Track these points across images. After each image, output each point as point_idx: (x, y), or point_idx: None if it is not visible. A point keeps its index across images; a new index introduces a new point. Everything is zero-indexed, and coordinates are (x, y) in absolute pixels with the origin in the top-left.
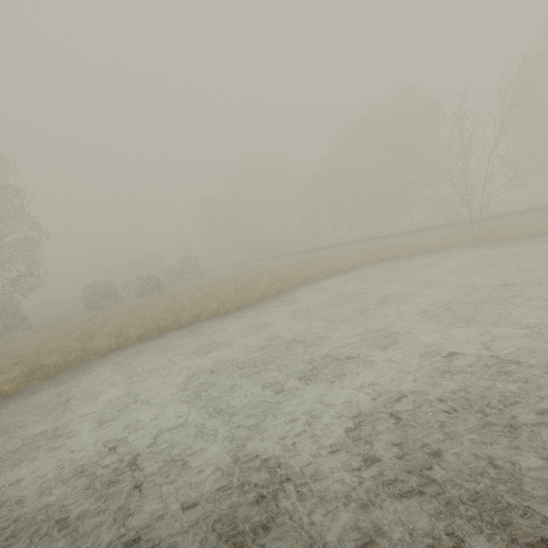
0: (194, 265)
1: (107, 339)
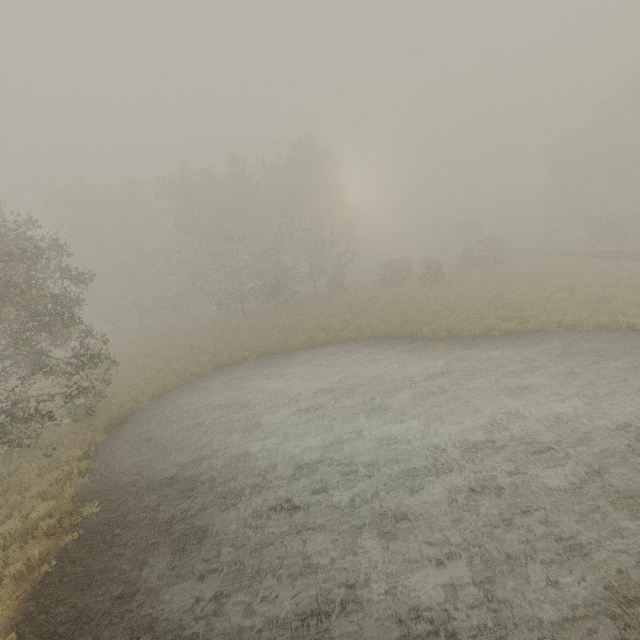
0: (494, 249)
1: (355, 329)
